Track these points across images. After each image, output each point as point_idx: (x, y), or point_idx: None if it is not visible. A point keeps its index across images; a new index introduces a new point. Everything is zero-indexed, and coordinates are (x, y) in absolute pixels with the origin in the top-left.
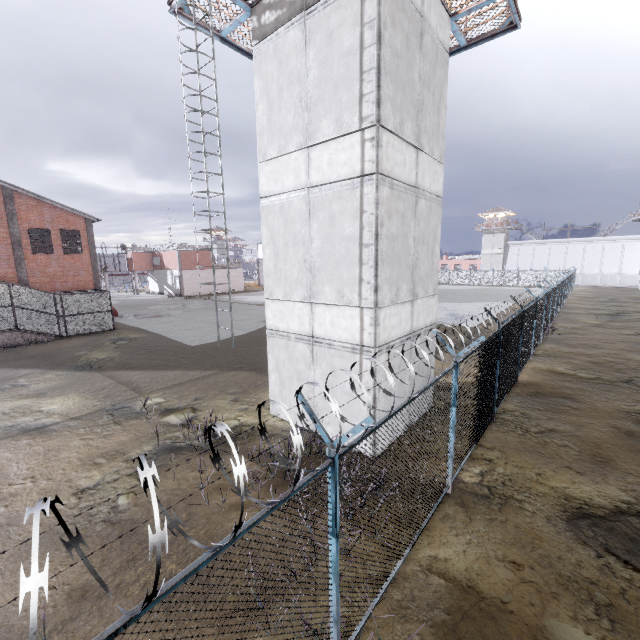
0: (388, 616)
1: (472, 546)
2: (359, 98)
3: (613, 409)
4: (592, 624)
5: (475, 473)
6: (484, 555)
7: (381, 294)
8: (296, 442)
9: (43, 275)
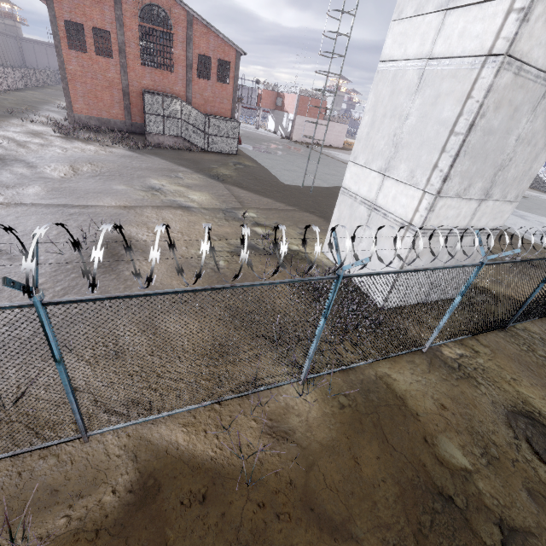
0: (341, 381)
1: (419, 384)
2: None
3: None
4: (472, 456)
5: (456, 352)
6: (423, 391)
7: (448, 184)
8: (316, 250)
9: (201, 98)
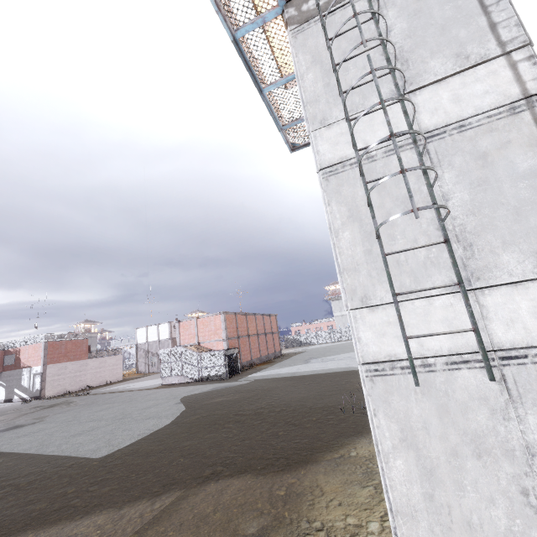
0: None
1: None
2: (489, 27)
3: None
4: None
5: None
6: None
7: None
8: None
9: None
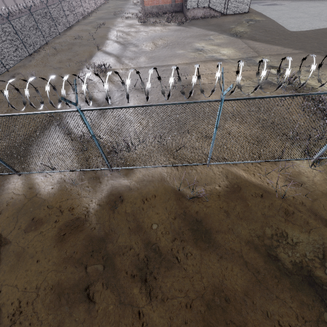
0: None
1: None
2: None
3: None
4: None
5: None
6: None
7: None
8: None
9: None
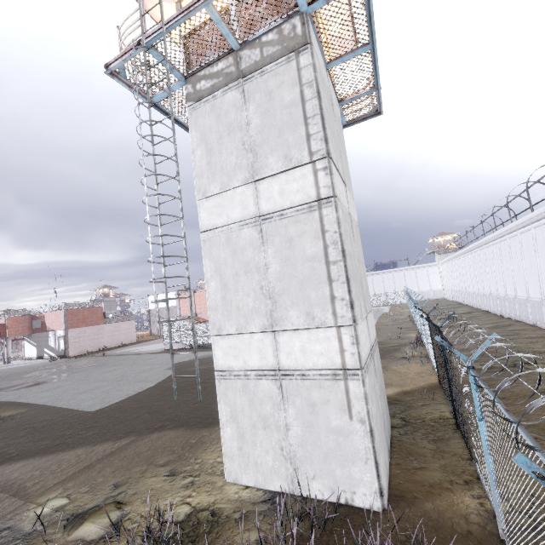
0: None
1: None
2: (306, 137)
3: (530, 392)
4: None
5: None
6: None
7: (356, 309)
8: None
9: None
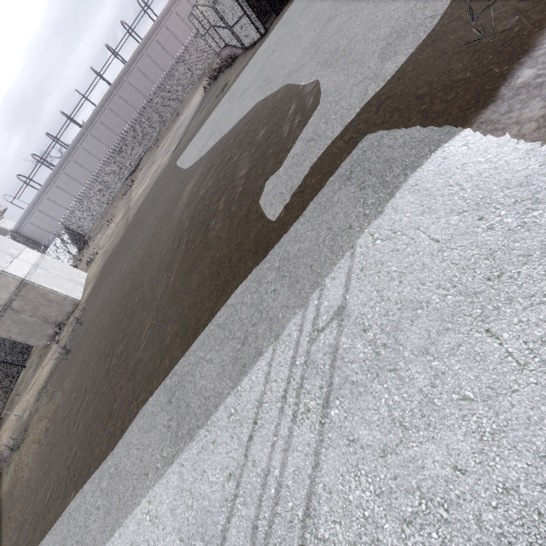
0: None
1: None
2: None
3: None
4: None
5: None
6: None
7: None
8: None
9: None
